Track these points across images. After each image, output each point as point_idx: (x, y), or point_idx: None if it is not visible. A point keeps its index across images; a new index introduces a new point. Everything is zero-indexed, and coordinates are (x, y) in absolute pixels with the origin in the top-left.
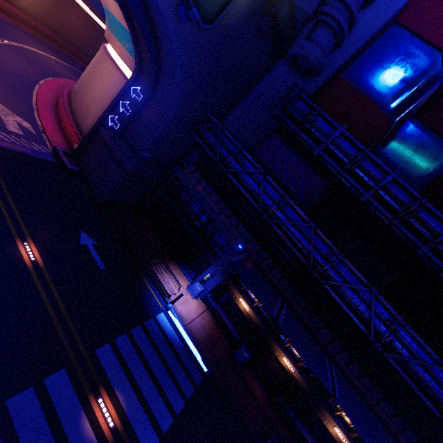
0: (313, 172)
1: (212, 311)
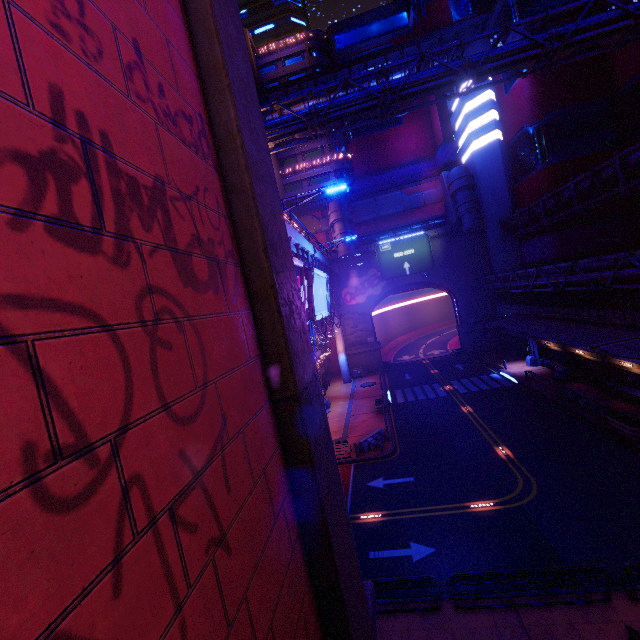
0: (540, 237)
1: (548, 367)
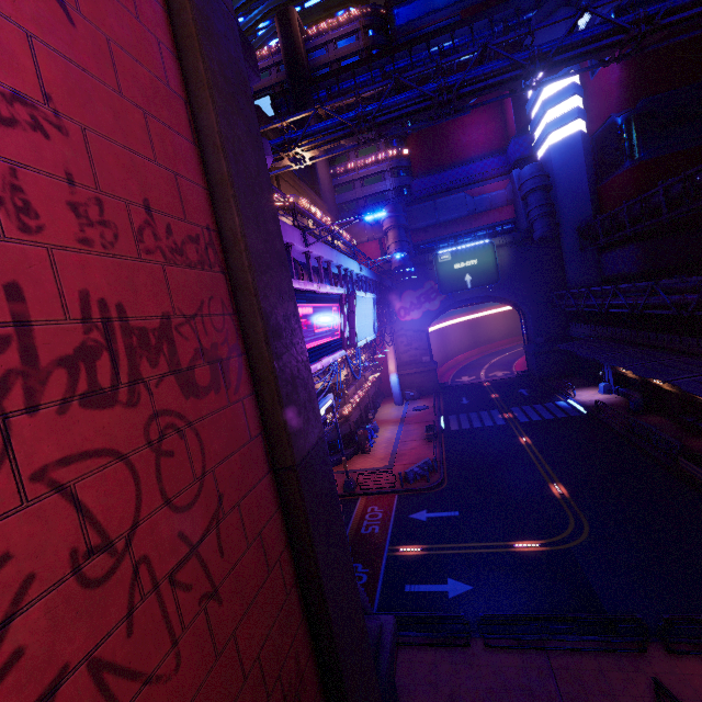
0: (623, 248)
1: (623, 396)
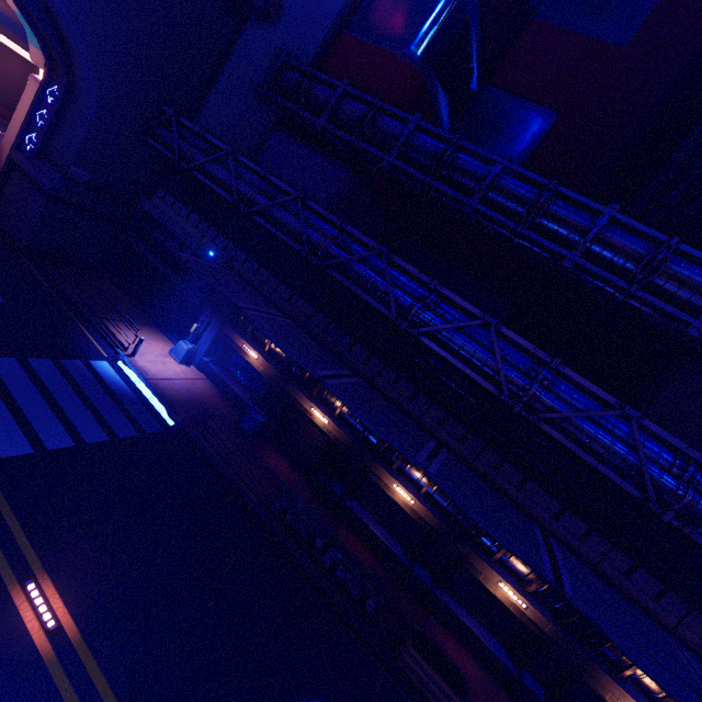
0: (331, 161)
1: (214, 380)
